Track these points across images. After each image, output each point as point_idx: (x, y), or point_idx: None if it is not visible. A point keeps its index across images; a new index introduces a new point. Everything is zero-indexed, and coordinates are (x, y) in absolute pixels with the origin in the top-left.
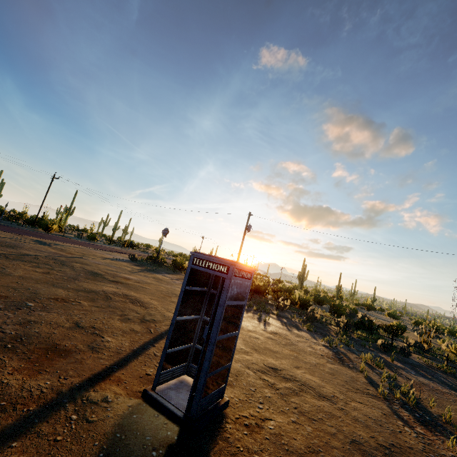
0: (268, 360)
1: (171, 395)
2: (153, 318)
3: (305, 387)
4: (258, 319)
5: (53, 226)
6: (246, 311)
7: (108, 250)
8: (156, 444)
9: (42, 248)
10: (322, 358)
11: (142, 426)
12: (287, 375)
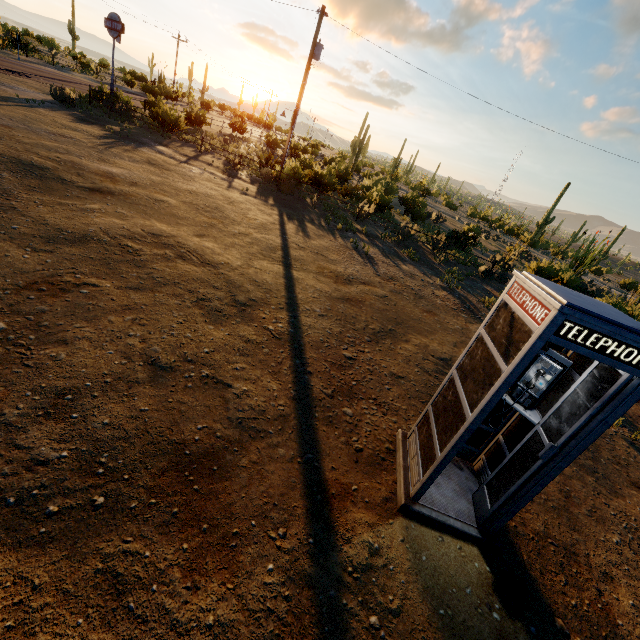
0: (427, 343)
1: (437, 498)
2: (247, 295)
3: None
4: (356, 251)
5: None
6: (332, 235)
7: None
8: (482, 596)
9: None
10: (459, 316)
11: (446, 573)
12: None
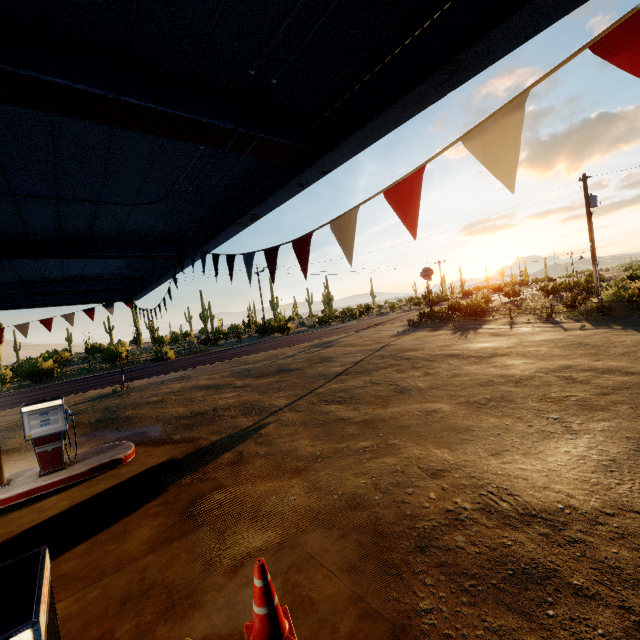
0: None
1: None
2: None
3: None
4: None
5: (287, 325)
6: None
7: (365, 327)
8: None
9: (339, 350)
10: None
11: None
12: None
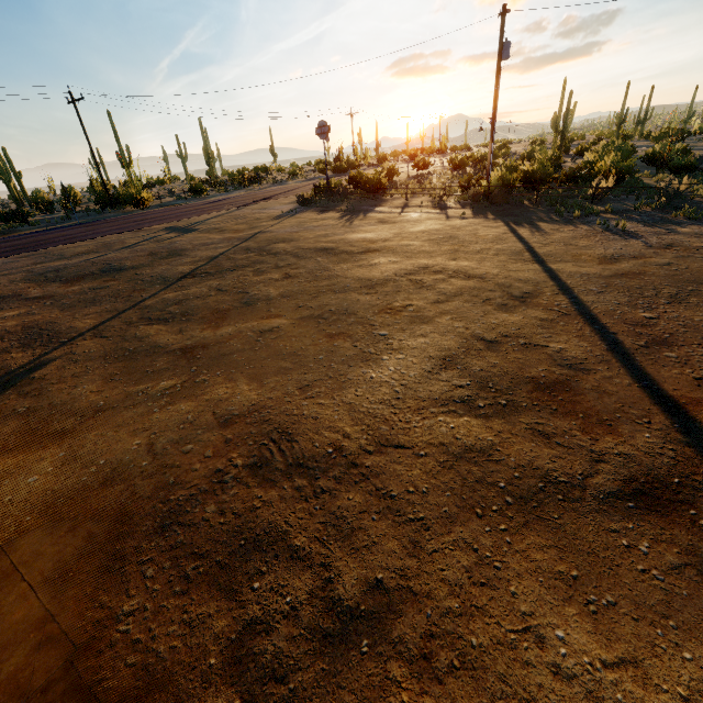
0: None
1: None
2: (520, 290)
3: None
4: (608, 232)
5: (141, 194)
6: (571, 225)
7: (249, 202)
8: None
9: (200, 238)
10: None
11: None
12: None
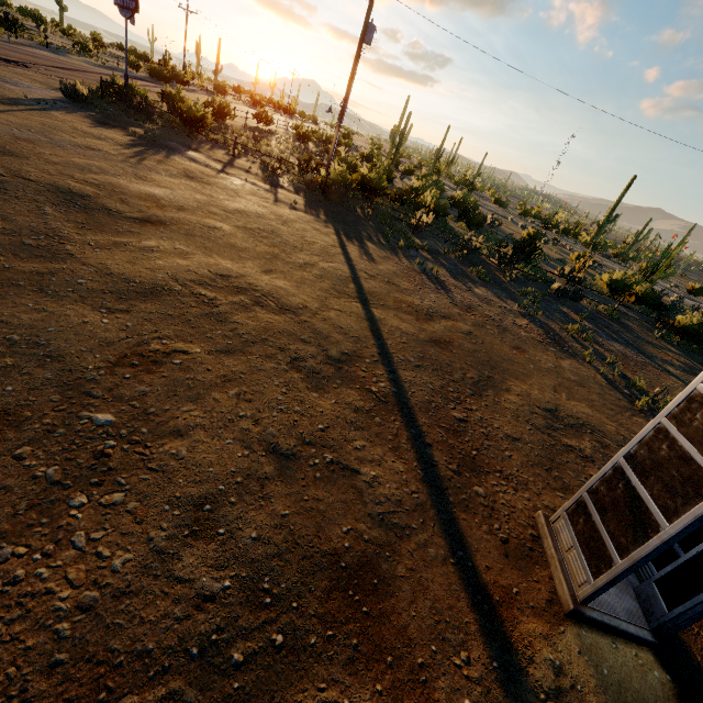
0: (528, 390)
1: (603, 597)
2: (338, 347)
3: (597, 435)
4: (425, 275)
5: None
6: (395, 255)
7: None
8: None
9: None
10: (548, 351)
11: (631, 688)
12: (569, 419)
